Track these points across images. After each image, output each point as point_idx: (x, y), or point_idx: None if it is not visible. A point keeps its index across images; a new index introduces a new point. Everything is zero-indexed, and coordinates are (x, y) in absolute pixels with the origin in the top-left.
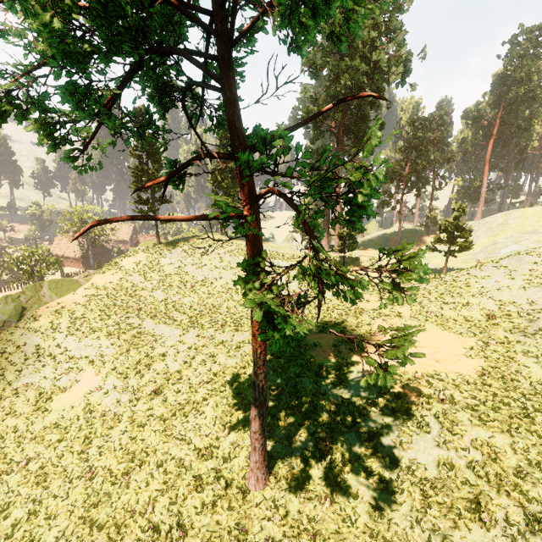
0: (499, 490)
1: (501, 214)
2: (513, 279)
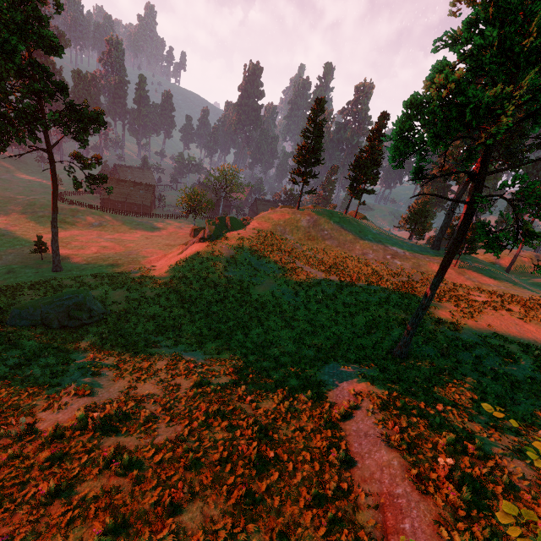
0: None
1: None
2: None
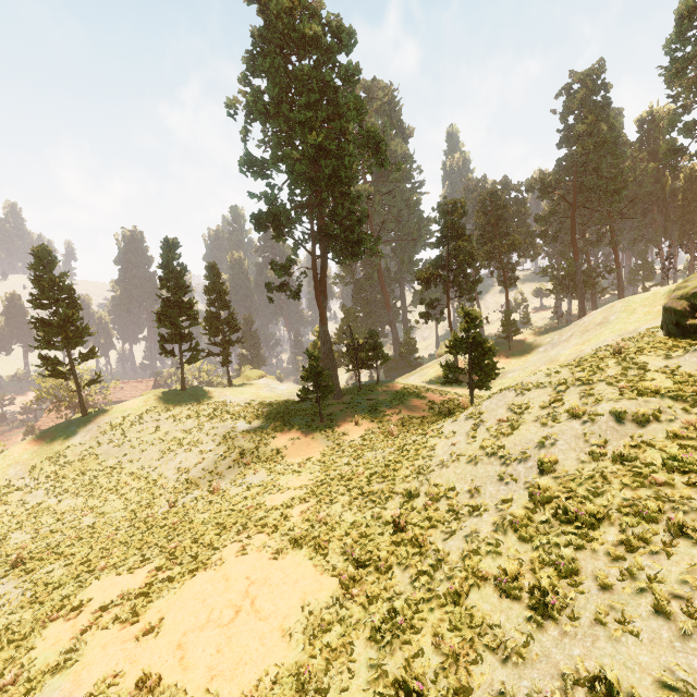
0: None
1: (602, 309)
2: (473, 438)
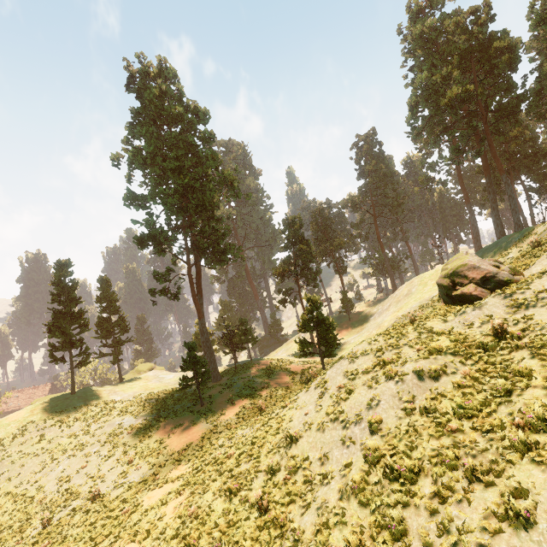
0: None
1: (406, 284)
2: (320, 405)
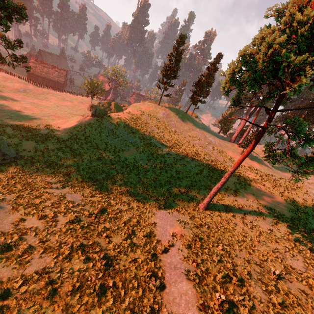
0: (286, 241)
1: None
2: None
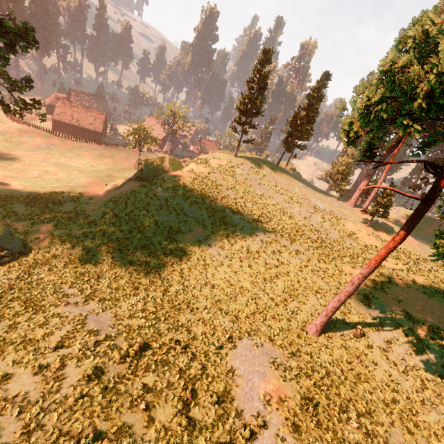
0: None
1: None
2: None
